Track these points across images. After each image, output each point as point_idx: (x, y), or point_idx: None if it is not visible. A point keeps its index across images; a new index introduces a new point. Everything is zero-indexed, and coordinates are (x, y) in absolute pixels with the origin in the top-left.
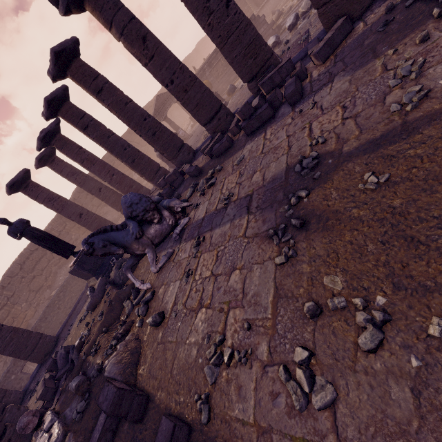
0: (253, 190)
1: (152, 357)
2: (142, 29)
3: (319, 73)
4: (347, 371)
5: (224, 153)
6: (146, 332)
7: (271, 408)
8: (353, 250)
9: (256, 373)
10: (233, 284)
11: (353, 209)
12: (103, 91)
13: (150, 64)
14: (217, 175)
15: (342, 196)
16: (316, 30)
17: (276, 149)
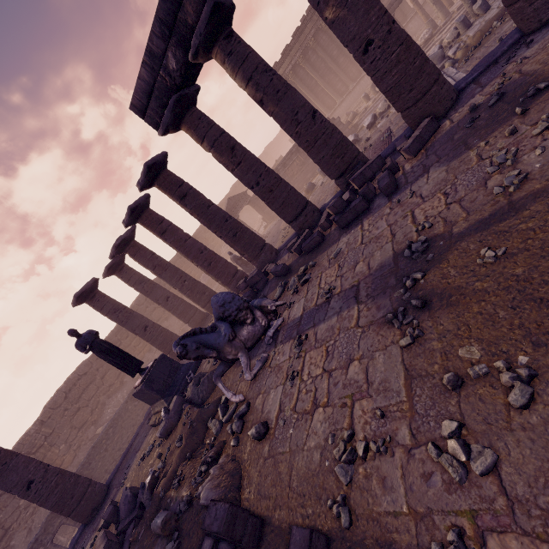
0: (358, 280)
1: (259, 475)
2: (231, 141)
3: (412, 166)
4: (503, 432)
5: (315, 249)
6: (245, 450)
7: (425, 490)
8: (484, 319)
9: (400, 459)
10: (353, 375)
11: (476, 283)
12: (187, 196)
13: (237, 169)
14: (310, 271)
15: (462, 272)
16: (398, 127)
17: (378, 238)
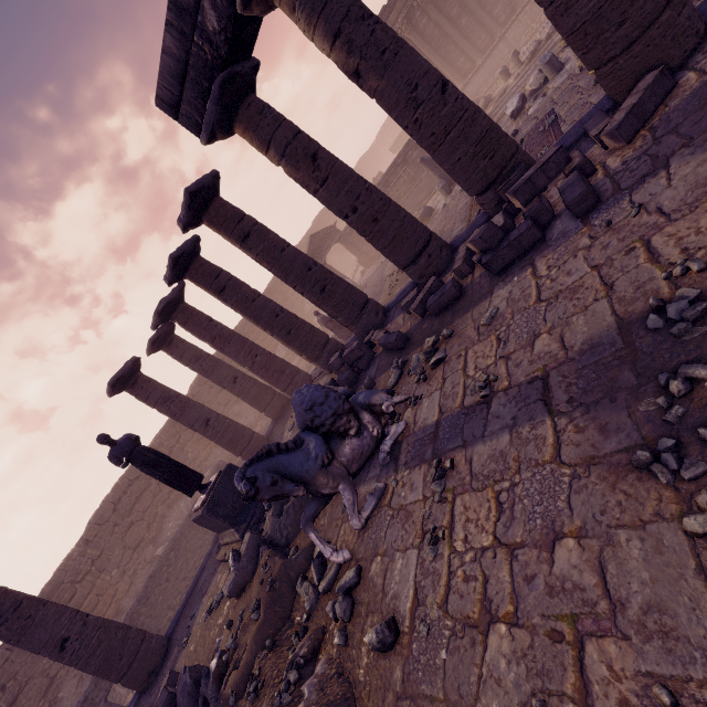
0: (544, 368)
1: None
2: (311, 144)
3: (623, 160)
4: None
5: (448, 308)
6: (359, 661)
7: None
8: None
9: None
10: (569, 571)
11: None
12: (250, 236)
13: (323, 190)
14: (445, 345)
15: None
16: (570, 107)
17: (574, 291)
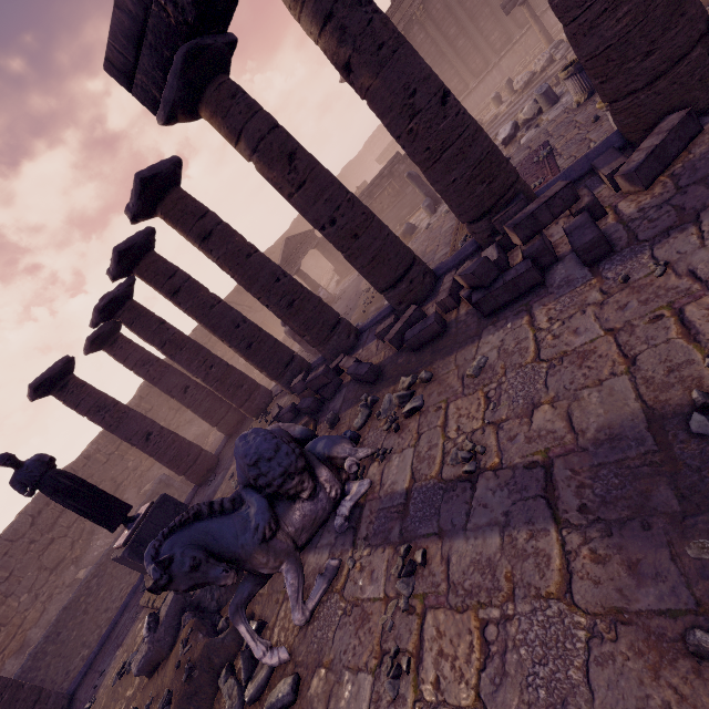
0: (547, 452)
1: None
2: (289, 142)
3: (640, 206)
4: None
5: (428, 344)
6: None
7: None
8: None
9: None
10: None
11: None
12: (212, 236)
13: (298, 195)
14: (422, 390)
15: None
16: (566, 141)
17: (584, 357)
